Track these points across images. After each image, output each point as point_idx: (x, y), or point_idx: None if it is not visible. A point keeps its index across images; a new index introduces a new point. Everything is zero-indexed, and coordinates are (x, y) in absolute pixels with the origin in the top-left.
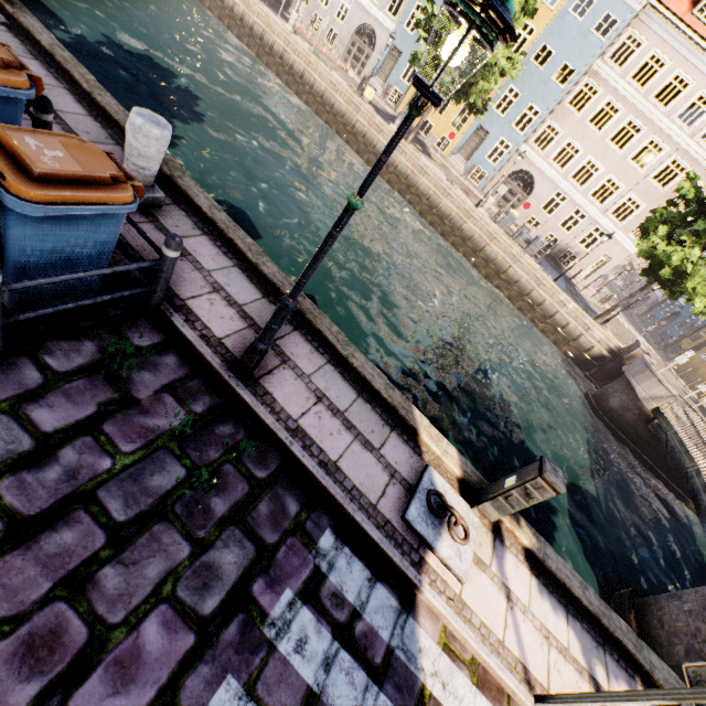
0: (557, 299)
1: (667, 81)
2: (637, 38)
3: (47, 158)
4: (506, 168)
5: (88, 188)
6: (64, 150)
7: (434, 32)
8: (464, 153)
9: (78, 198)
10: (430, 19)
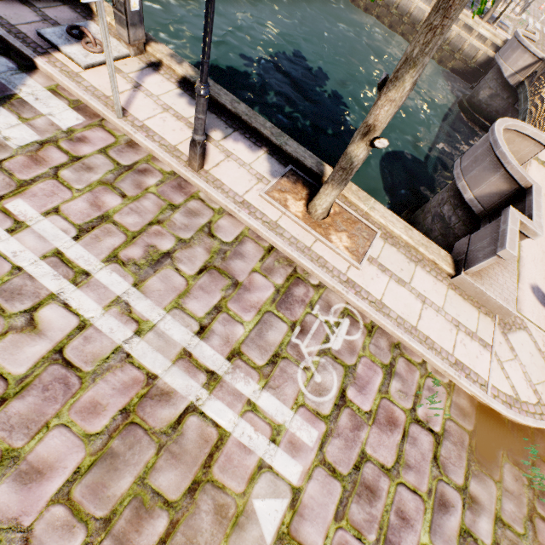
0: None
1: None
2: None
3: None
4: None
5: None
6: None
7: None
8: None
9: None
10: None
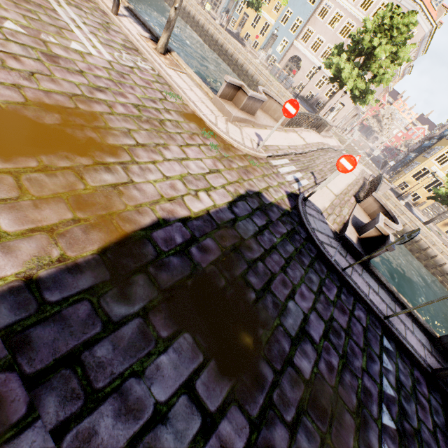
0: None
1: None
2: None
3: None
4: (287, 55)
5: None
6: None
7: None
8: (266, 50)
9: None
10: None
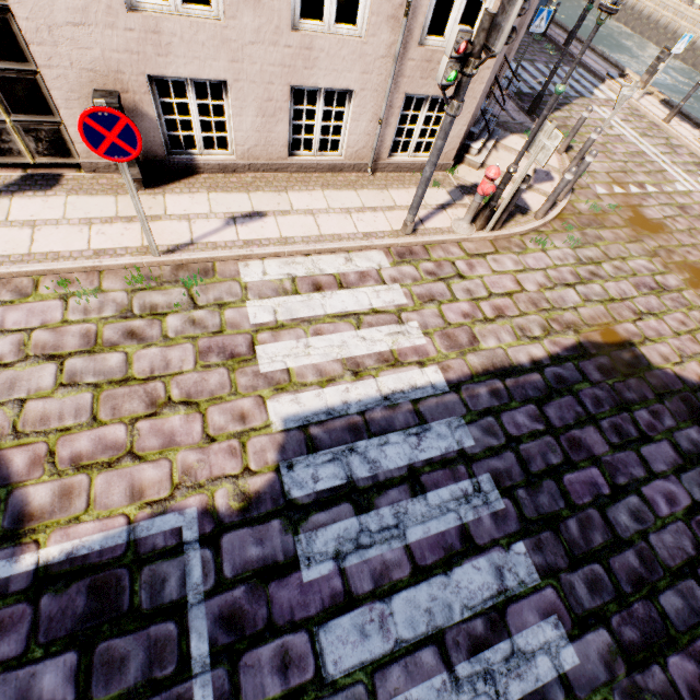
0: None
1: None
2: None
3: None
4: None
5: None
6: None
7: None
8: None
9: None
10: None
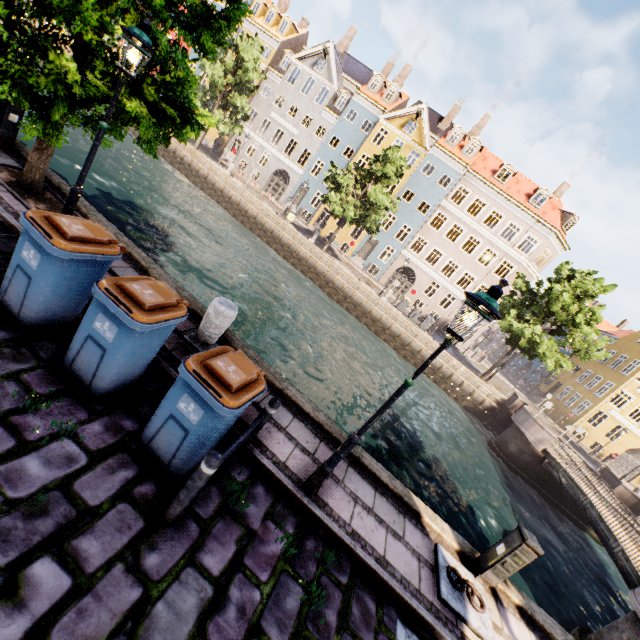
0: (451, 364)
1: (489, 214)
2: (465, 189)
3: (232, 373)
4: (394, 265)
5: (251, 387)
6: (233, 363)
7: (338, 184)
8: (362, 255)
9: (249, 396)
10: (335, 176)
